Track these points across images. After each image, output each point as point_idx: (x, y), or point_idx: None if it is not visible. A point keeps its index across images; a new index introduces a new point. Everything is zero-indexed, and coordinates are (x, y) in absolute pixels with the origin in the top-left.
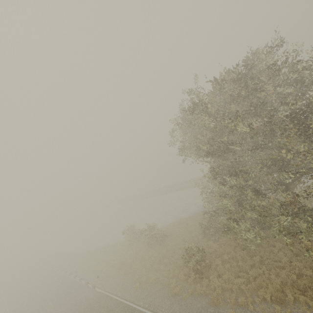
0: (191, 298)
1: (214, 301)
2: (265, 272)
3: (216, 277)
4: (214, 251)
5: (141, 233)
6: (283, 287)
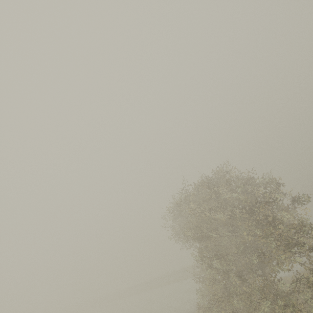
0: None
1: None
2: None
3: None
4: None
5: None
6: None
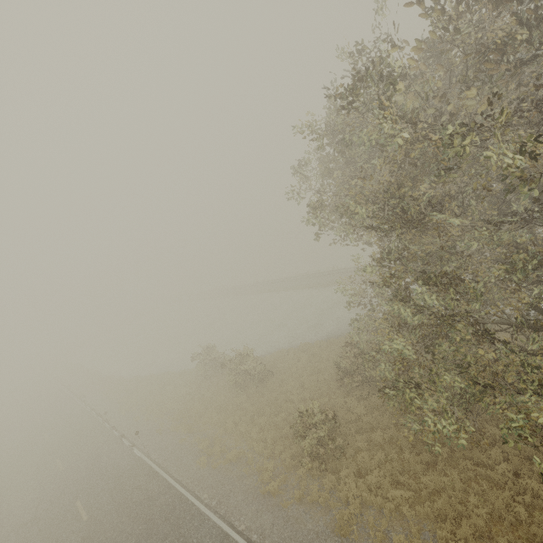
0: (299, 508)
1: (342, 527)
2: (456, 486)
3: (354, 474)
4: (356, 418)
5: (223, 363)
6: (493, 527)
